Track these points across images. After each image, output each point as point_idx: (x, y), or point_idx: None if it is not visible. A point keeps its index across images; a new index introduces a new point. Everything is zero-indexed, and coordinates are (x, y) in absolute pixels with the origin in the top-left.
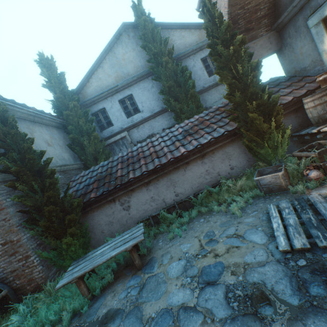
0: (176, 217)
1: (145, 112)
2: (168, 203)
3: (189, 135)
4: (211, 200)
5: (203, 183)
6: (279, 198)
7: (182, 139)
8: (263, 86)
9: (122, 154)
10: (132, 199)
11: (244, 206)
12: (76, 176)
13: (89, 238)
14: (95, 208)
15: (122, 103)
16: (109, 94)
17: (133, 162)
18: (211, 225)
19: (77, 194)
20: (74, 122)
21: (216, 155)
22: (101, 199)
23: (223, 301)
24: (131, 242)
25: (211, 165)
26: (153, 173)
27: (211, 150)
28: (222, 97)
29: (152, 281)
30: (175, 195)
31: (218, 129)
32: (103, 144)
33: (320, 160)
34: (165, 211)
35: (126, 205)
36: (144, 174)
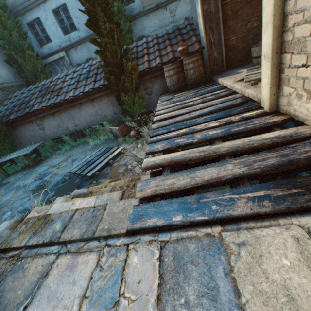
0: (75, 140)
1: (81, 30)
2: (71, 130)
3: (87, 78)
4: (96, 134)
5: (94, 121)
6: (115, 143)
7: (81, 81)
8: (128, 49)
9: (45, 82)
10: (45, 123)
11: (100, 143)
12: (13, 94)
13: (16, 144)
14: (20, 125)
15: (57, 15)
16: (40, 0)
17: (44, 94)
18: (79, 151)
19: (6, 112)
20: (6, 36)
21: (103, 101)
22: (21, 120)
23: (35, 186)
24: (24, 153)
25: (99, 108)
26: (54, 108)
27: (99, 97)
28: (162, 25)
29: (30, 173)
30: (75, 126)
31: (101, 80)
32: (41, 63)
33: (137, 125)
34: (67, 135)
35: (42, 127)
36: (46, 108)
